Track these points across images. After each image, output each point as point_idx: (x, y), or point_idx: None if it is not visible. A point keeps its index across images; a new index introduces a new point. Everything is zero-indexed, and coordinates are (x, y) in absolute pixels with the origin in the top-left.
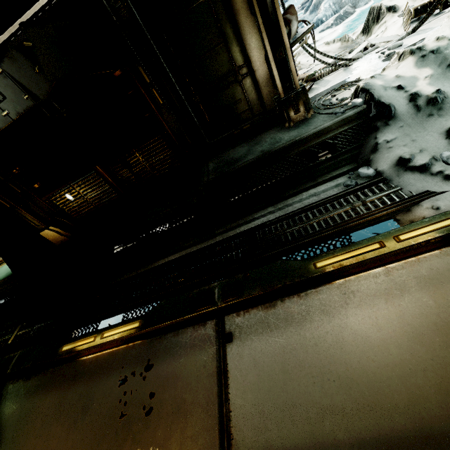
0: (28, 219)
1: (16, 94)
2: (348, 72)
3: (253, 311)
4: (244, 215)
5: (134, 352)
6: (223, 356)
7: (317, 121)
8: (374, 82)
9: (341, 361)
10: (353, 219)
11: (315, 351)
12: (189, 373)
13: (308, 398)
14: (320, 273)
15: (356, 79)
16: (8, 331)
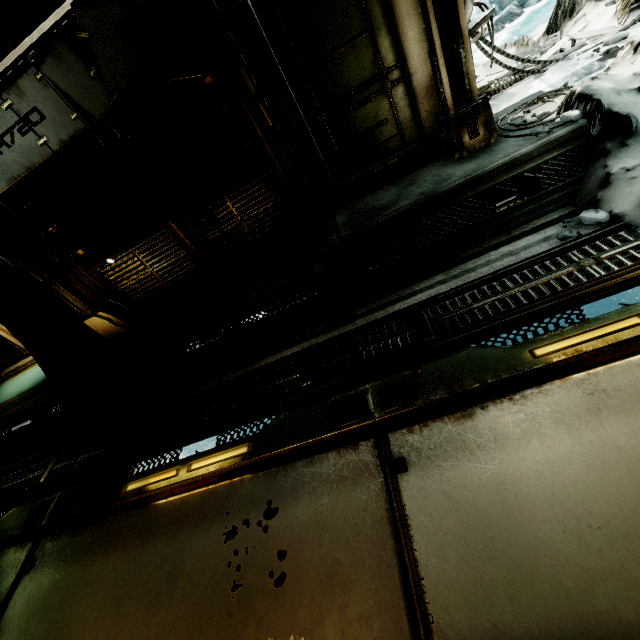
0: (68, 300)
1: (60, 112)
2: (543, 79)
3: (436, 425)
4: (397, 288)
5: (244, 491)
6: (394, 493)
7: (506, 147)
8: (598, 85)
9: (606, 496)
10: (585, 284)
11: (556, 482)
12: (341, 520)
13: (557, 556)
14: (543, 364)
15: (560, 86)
16: (39, 465)
